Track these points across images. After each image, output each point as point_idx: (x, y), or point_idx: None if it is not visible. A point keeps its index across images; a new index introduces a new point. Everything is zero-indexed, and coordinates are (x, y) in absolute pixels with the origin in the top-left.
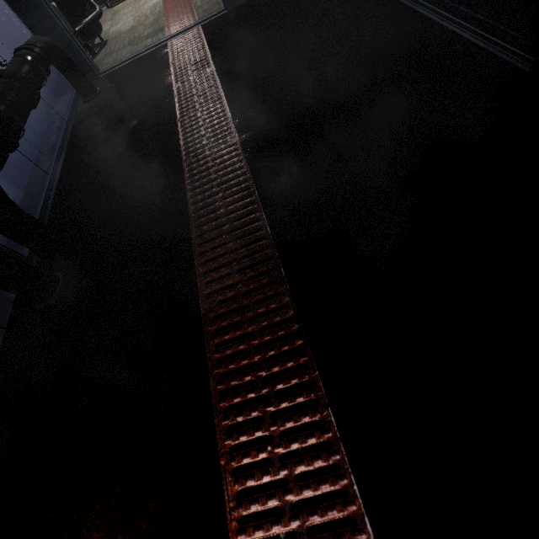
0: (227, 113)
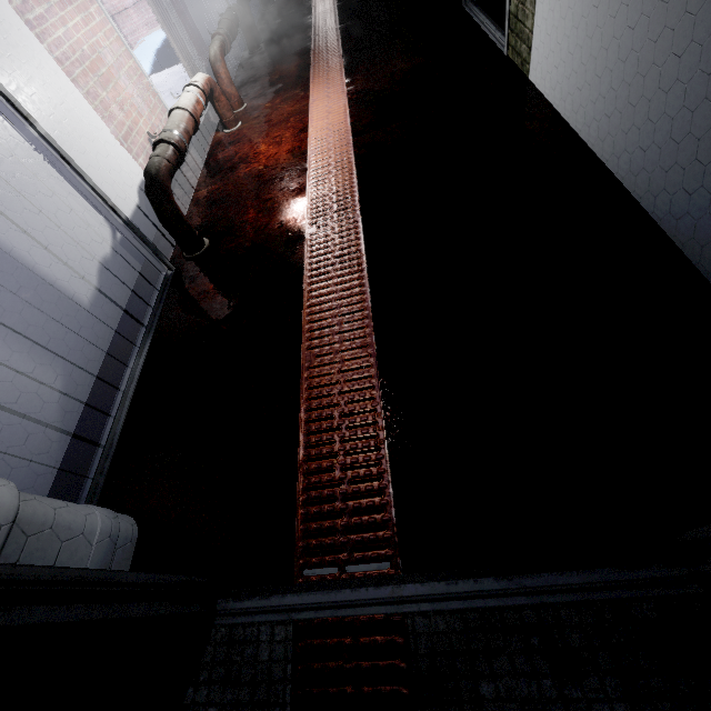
0: (335, 1)
